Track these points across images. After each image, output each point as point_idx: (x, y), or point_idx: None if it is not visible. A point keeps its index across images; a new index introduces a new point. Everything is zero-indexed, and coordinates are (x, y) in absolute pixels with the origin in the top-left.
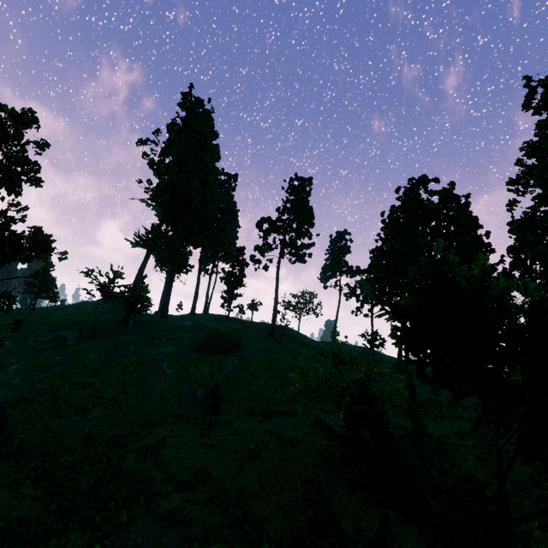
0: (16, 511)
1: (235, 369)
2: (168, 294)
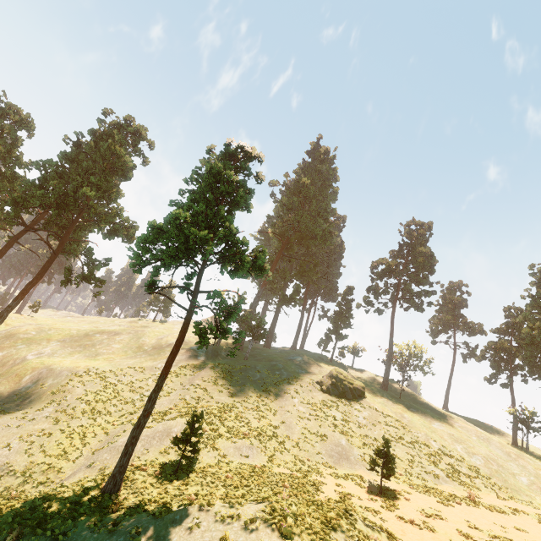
0: None
1: (366, 421)
2: (273, 324)
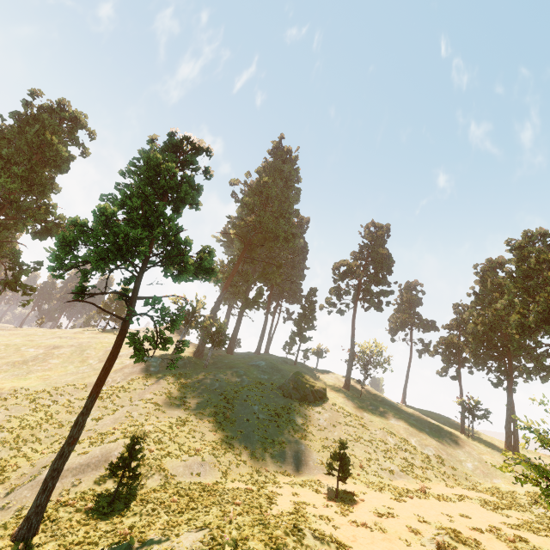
0: None
1: (327, 423)
2: (236, 329)
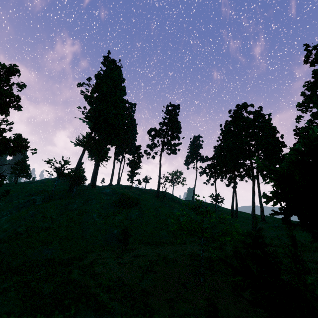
0: (5, 308)
1: (136, 217)
2: (96, 173)
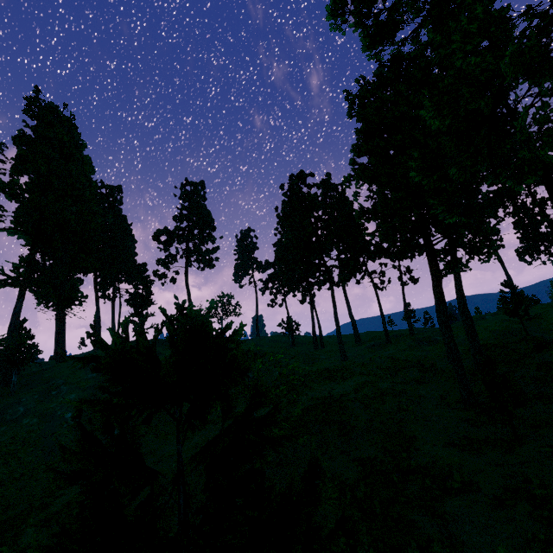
0: None
1: None
2: (61, 333)
